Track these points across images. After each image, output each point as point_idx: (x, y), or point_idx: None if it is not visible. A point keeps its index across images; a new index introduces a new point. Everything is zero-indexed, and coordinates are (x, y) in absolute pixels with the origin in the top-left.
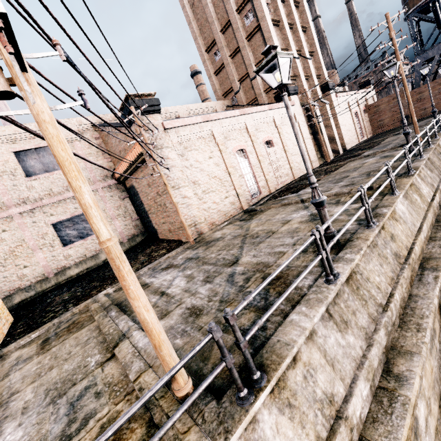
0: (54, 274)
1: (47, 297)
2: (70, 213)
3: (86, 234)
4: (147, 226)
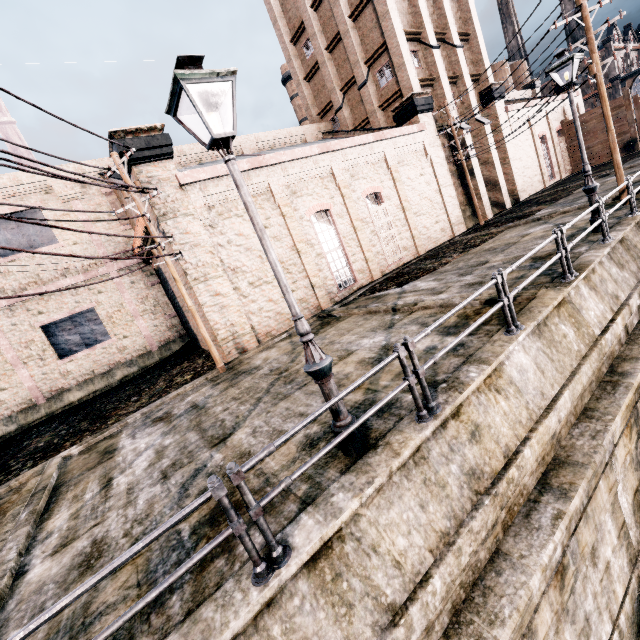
0: (46, 399)
1: (29, 435)
2: (69, 310)
3: (94, 340)
4: (187, 328)
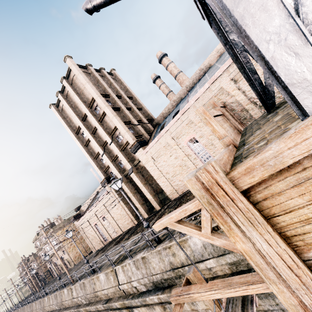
0: None
1: None
2: None
3: None
4: None
